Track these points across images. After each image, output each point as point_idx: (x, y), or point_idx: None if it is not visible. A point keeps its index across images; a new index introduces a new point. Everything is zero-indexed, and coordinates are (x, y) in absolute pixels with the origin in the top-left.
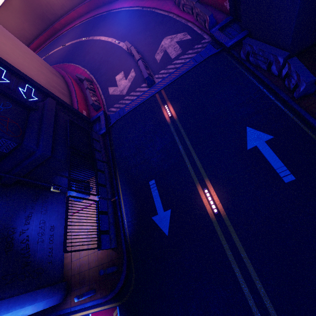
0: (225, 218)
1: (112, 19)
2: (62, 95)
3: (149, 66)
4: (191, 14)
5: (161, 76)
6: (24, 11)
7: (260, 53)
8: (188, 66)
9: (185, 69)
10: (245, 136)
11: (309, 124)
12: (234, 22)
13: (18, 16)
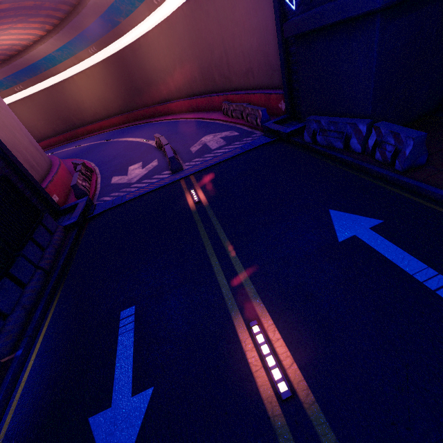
0: (316, 417)
1: (149, 127)
2: (30, 166)
3: (180, 156)
4: (240, 119)
5: (194, 163)
6: (46, 110)
7: (331, 127)
8: (233, 153)
9: (229, 155)
10: (329, 221)
11: (440, 201)
12: (292, 120)
13: (34, 113)
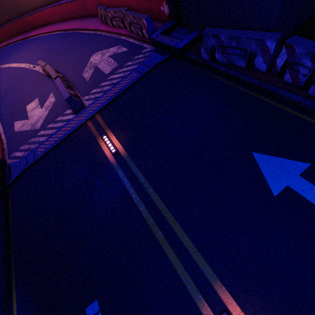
0: None
1: (27, 45)
2: None
3: (75, 86)
4: (123, 28)
5: (93, 96)
6: None
7: (232, 43)
8: (130, 79)
9: (127, 83)
10: (257, 169)
11: None
12: (178, 27)
13: None
